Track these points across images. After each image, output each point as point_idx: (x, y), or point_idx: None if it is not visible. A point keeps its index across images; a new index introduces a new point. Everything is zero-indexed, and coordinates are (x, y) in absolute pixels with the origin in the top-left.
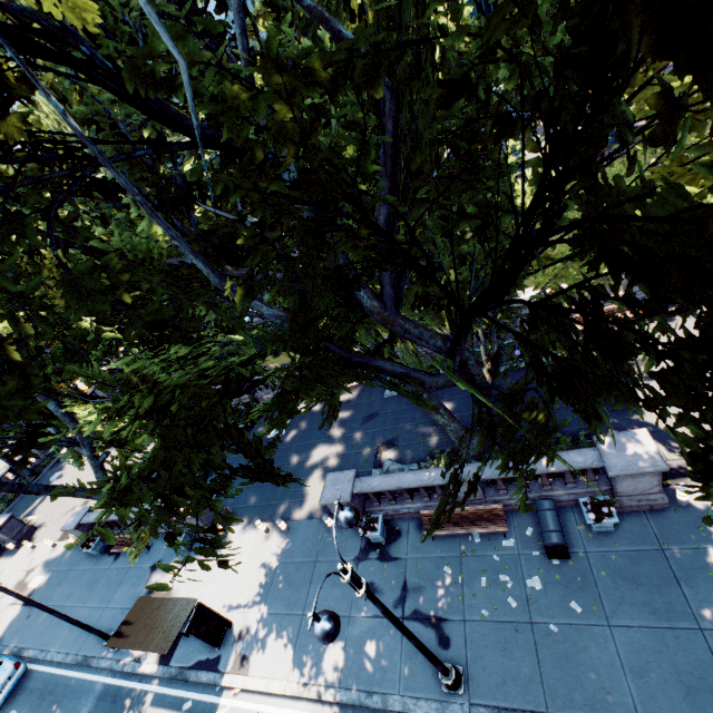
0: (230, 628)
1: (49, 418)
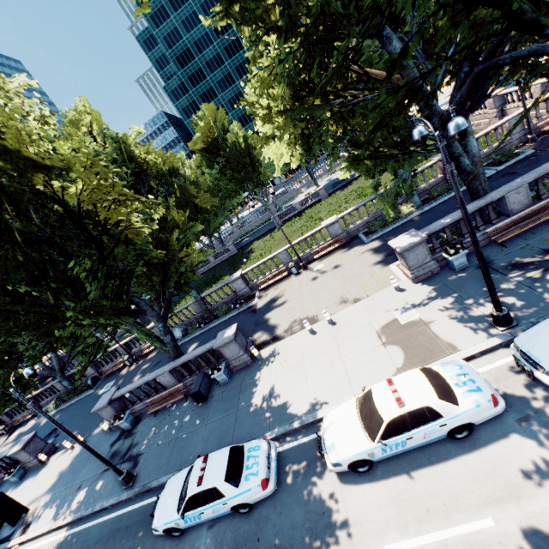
0: (26, 513)
1: None
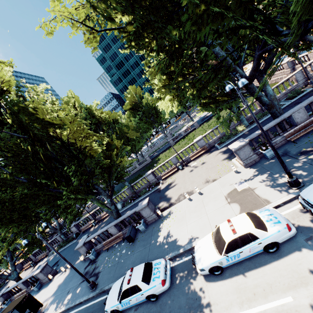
0: (42, 307)
1: None
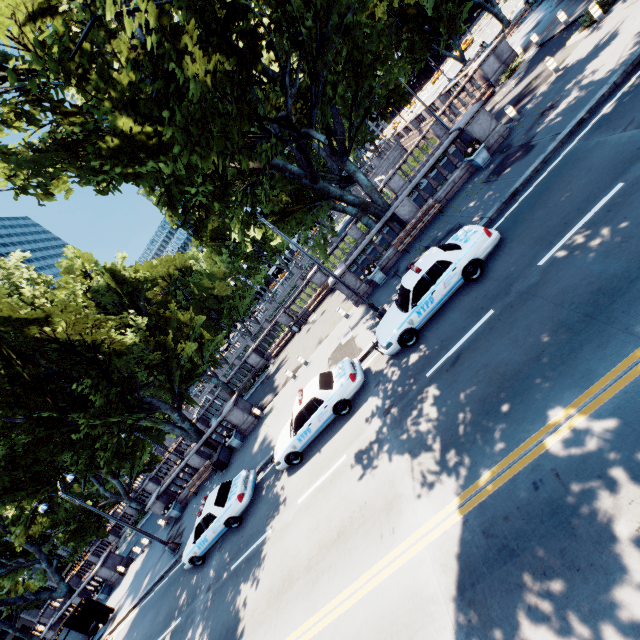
0: (113, 613)
1: (23, 555)
